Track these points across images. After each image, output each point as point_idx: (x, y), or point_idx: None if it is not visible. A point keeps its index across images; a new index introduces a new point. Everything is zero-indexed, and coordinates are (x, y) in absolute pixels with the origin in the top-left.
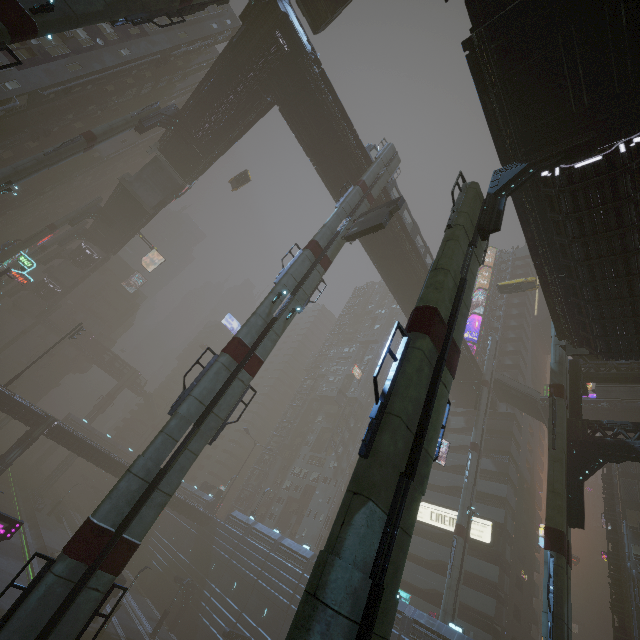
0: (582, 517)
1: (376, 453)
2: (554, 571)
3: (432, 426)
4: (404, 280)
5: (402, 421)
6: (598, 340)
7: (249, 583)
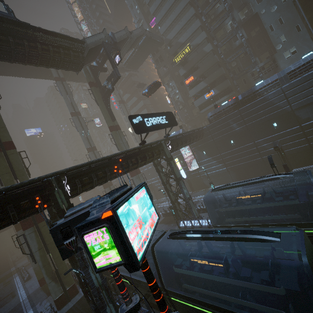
0: (114, 117)
1: (4, 183)
2: (113, 136)
3: (16, 165)
4: (34, 72)
5: (3, 174)
6: (70, 70)
7: None
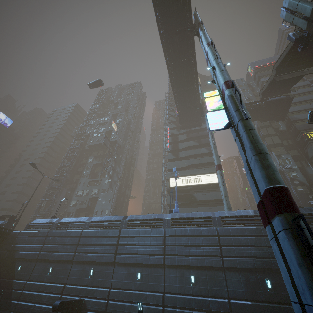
0: None
1: None
2: None
3: None
4: (173, 7)
5: None
6: None
7: (67, 260)
